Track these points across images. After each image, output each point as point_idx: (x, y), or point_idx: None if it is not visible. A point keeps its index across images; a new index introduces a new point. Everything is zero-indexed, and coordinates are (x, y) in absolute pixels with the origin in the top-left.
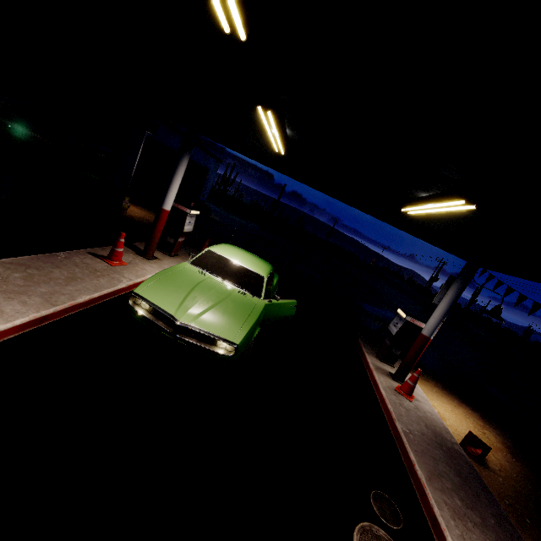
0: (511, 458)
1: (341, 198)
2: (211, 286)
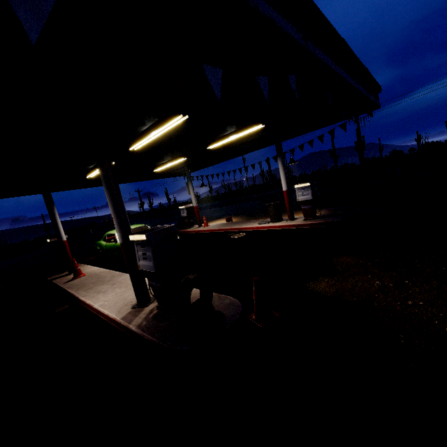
0: (236, 218)
1: None
2: None
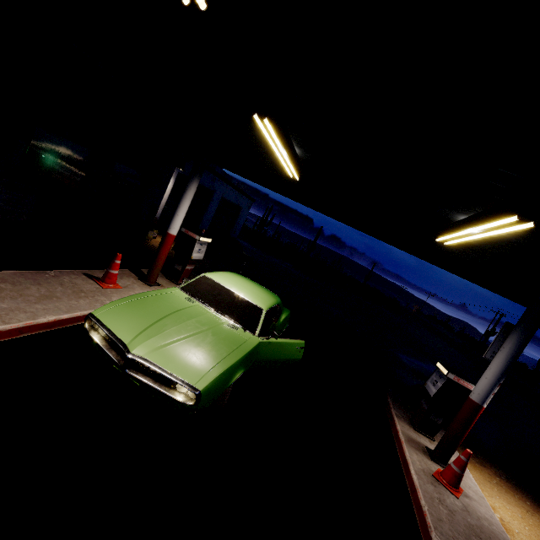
0: None
1: (367, 230)
2: (193, 315)
